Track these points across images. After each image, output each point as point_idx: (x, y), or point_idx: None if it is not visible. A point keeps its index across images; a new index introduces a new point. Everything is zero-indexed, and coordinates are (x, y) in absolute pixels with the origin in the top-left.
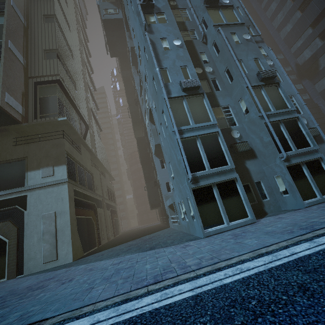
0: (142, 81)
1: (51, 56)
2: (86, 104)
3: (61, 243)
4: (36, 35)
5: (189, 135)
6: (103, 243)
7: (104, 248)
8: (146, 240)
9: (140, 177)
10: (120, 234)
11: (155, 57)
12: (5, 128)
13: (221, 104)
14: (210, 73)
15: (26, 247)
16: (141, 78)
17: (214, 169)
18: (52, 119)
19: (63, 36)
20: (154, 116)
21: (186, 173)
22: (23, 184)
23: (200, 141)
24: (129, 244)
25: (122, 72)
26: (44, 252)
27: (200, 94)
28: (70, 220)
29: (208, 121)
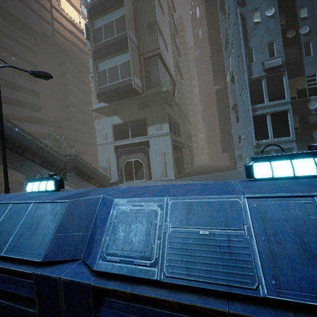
0: (228, 41)
1: (152, 29)
2: (173, 60)
3: (168, 169)
4: (140, 10)
5: (261, 112)
6: (186, 172)
7: (189, 175)
8: (217, 175)
9: (214, 120)
10: (195, 167)
11: (243, 36)
12: (134, 98)
13: (306, 73)
14: (305, 35)
15: (152, 168)
16: (228, 39)
17: (275, 139)
18: (158, 90)
19: None
20: (235, 83)
21: (252, 141)
22: (146, 134)
23: (269, 117)
24: (206, 175)
25: (206, 13)
26: (160, 172)
27: (281, 71)
28: (172, 157)
29: (283, 98)
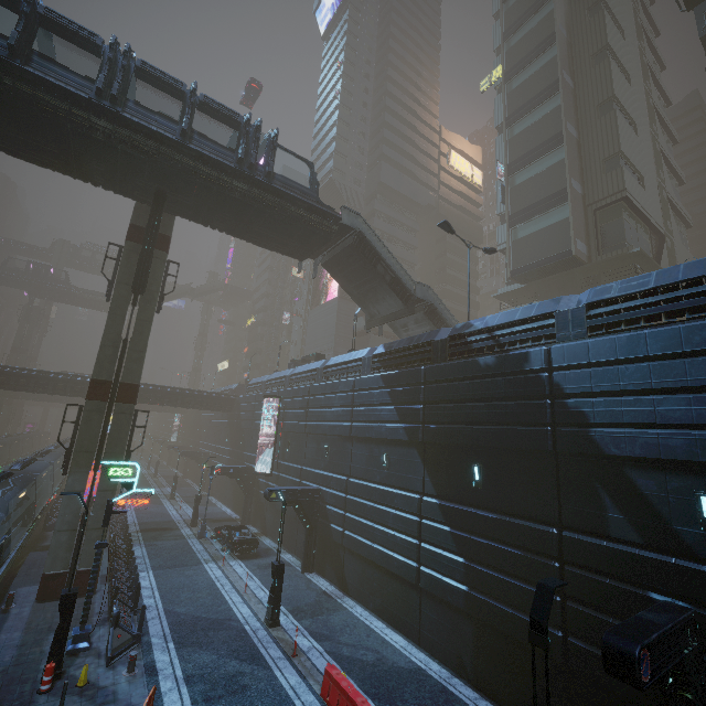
0: None
1: (612, 165)
2: (659, 198)
3: None
4: (590, 143)
5: None
6: None
7: None
8: None
9: None
10: None
11: None
12: (571, 271)
13: None
14: None
15: None
16: None
17: None
18: (621, 253)
19: (622, 113)
20: None
21: None
22: None
23: None
24: None
25: None
26: None
27: None
28: None
29: None
